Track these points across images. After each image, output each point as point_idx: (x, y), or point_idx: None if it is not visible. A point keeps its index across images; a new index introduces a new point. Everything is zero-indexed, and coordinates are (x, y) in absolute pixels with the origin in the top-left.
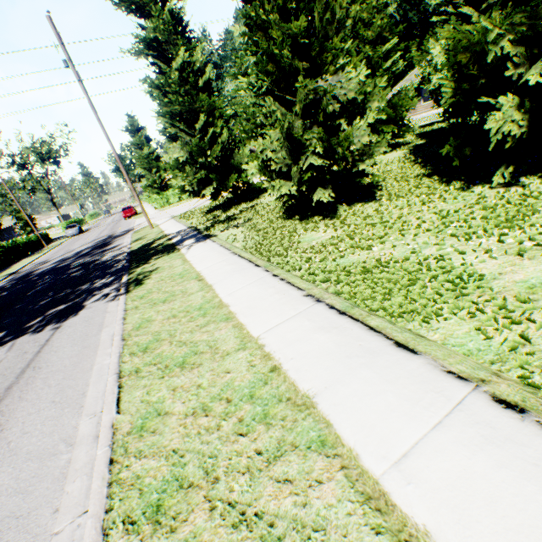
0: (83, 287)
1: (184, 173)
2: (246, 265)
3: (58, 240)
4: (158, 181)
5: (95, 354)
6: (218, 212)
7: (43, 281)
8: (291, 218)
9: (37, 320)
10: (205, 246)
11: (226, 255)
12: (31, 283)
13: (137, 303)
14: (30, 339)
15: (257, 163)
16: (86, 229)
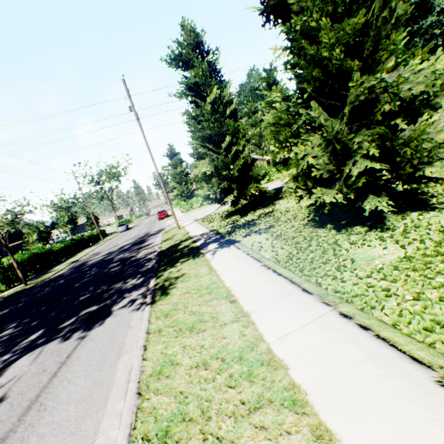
0: (116, 285)
1: (209, 184)
2: (289, 287)
3: (111, 235)
4: (186, 191)
5: (103, 406)
6: (236, 217)
7: (90, 273)
8: (322, 227)
9: (70, 321)
10: (230, 252)
11: (257, 267)
12: (82, 273)
13: (161, 323)
14: (55, 347)
15: (295, 170)
16: (131, 226)
